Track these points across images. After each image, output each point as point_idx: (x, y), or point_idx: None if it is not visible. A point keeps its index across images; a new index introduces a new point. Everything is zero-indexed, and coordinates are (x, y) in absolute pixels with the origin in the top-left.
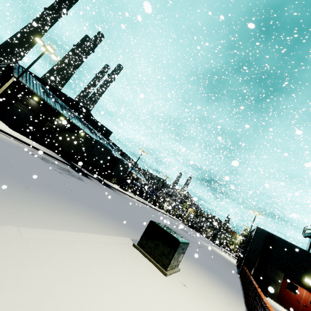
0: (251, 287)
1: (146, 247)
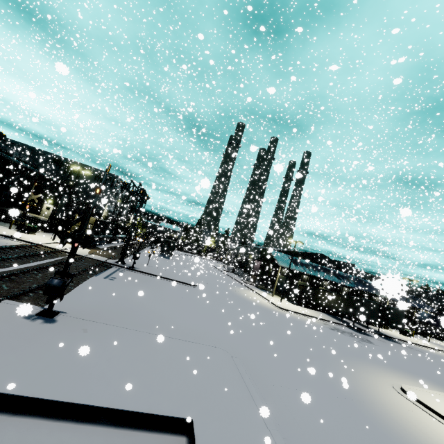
0: None
1: None
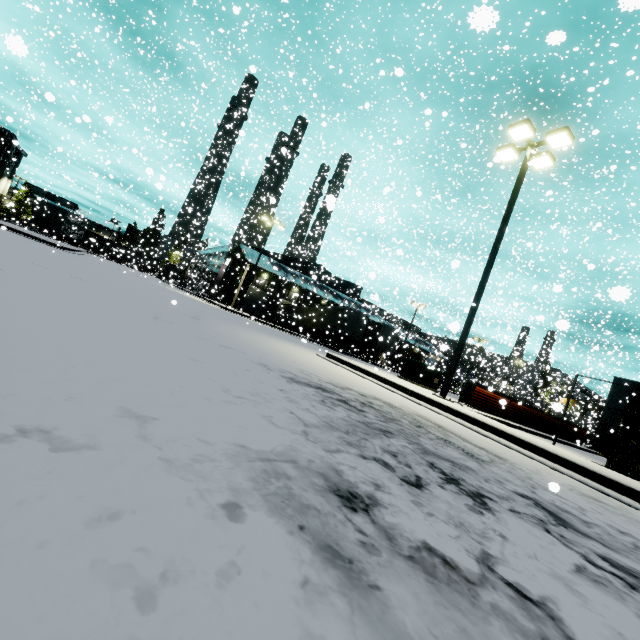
0: (528, 411)
1: (406, 375)
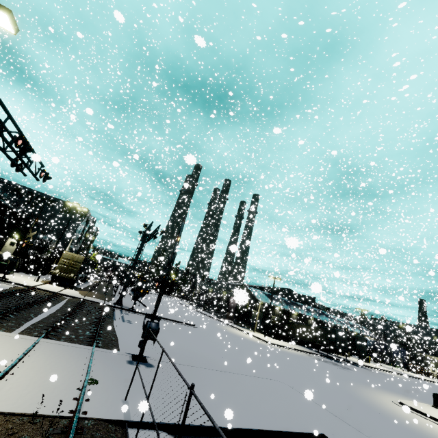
0: None
1: None
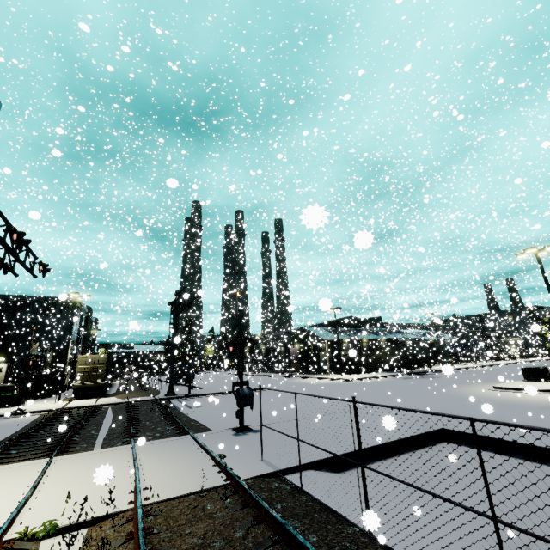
0: None
1: (528, 378)
